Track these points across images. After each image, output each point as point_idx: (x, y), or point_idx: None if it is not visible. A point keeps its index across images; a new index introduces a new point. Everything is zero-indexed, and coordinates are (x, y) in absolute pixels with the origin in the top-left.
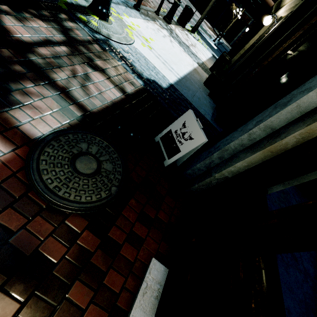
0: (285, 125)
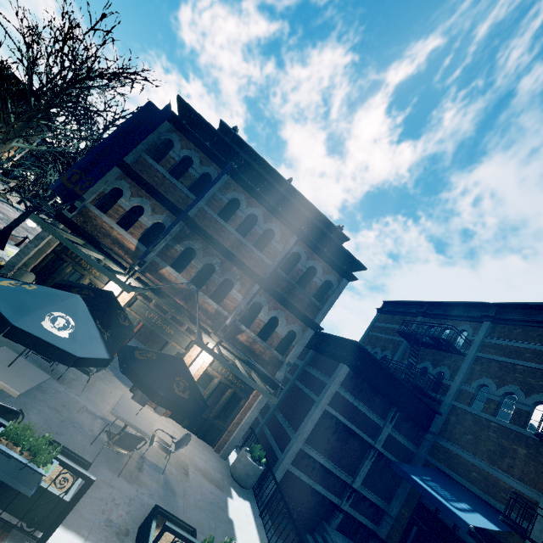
0: None
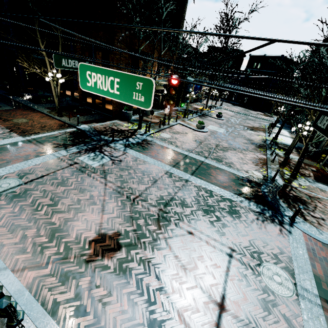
0: (324, 143)
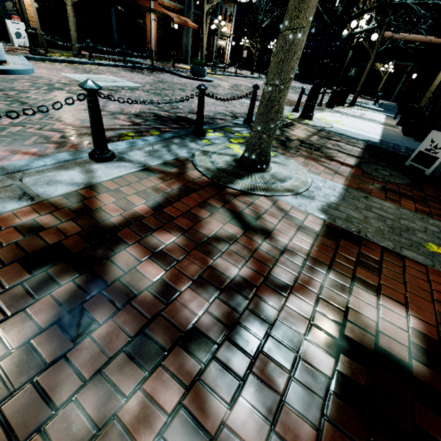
0: None
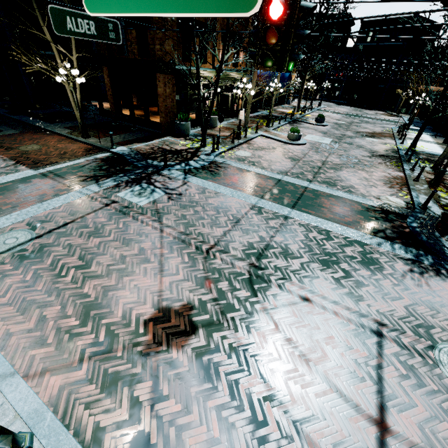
0: None
